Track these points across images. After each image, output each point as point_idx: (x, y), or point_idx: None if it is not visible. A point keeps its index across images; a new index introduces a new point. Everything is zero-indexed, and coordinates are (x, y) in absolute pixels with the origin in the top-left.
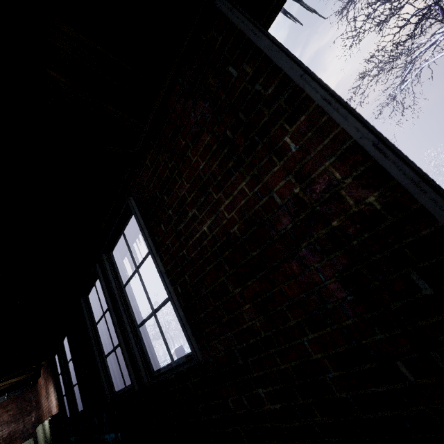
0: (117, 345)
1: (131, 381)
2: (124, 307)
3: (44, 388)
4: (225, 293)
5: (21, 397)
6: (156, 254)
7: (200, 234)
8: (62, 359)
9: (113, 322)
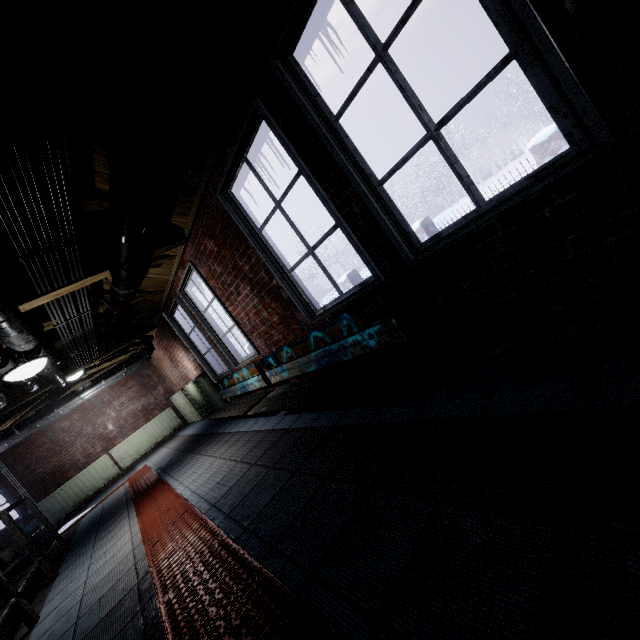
0: (319, 241)
1: (372, 271)
2: (345, 157)
3: (167, 359)
4: None
5: (138, 375)
6: None
7: None
8: (194, 311)
9: (320, 194)
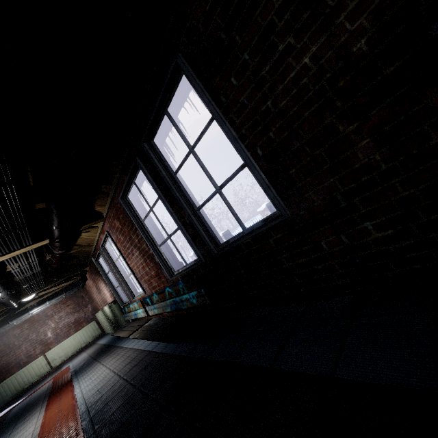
0: (172, 232)
1: (197, 255)
2: (180, 193)
3: (94, 287)
4: (332, 136)
5: (75, 296)
6: (224, 119)
7: (297, 70)
8: (109, 260)
9: (169, 210)
